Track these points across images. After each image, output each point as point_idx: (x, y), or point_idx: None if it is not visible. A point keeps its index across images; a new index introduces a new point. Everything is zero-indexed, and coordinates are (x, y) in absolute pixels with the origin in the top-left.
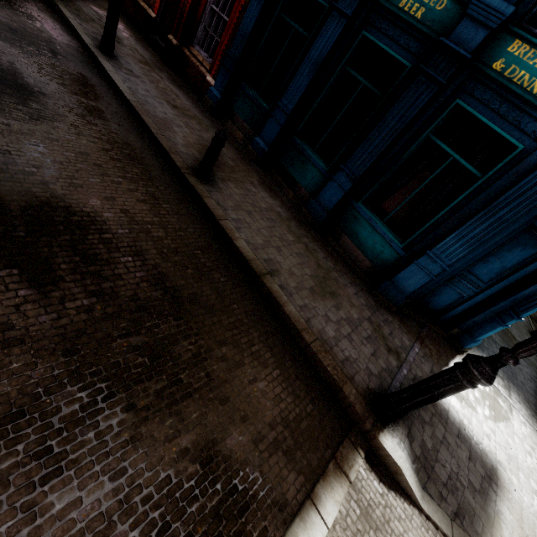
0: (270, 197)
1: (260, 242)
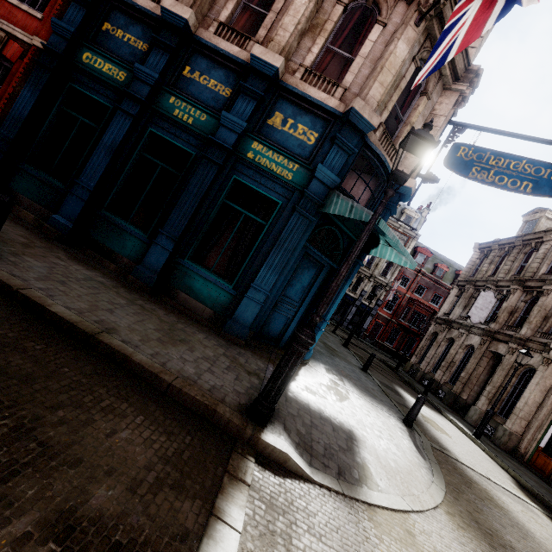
0: (87, 269)
1: (85, 307)
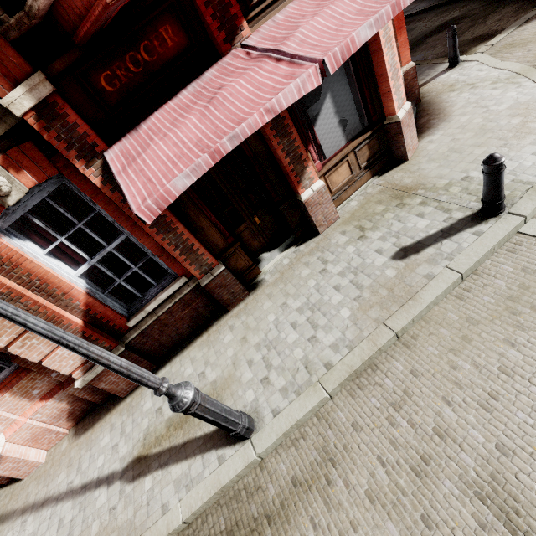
0: None
1: None
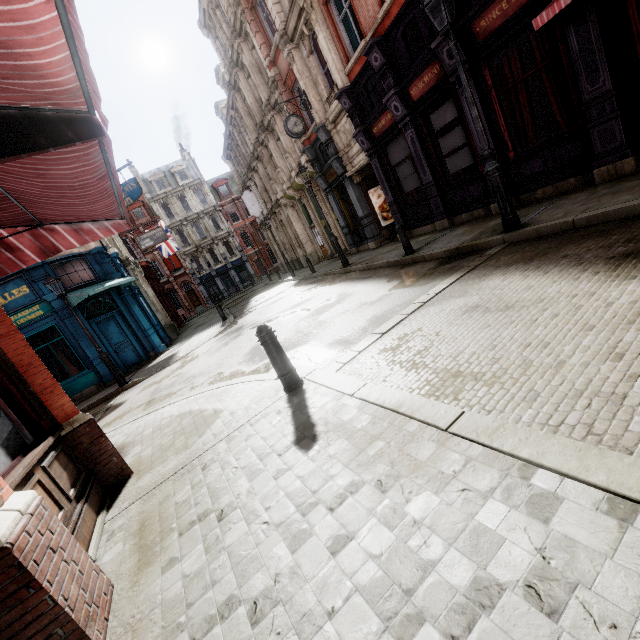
0: None
1: None
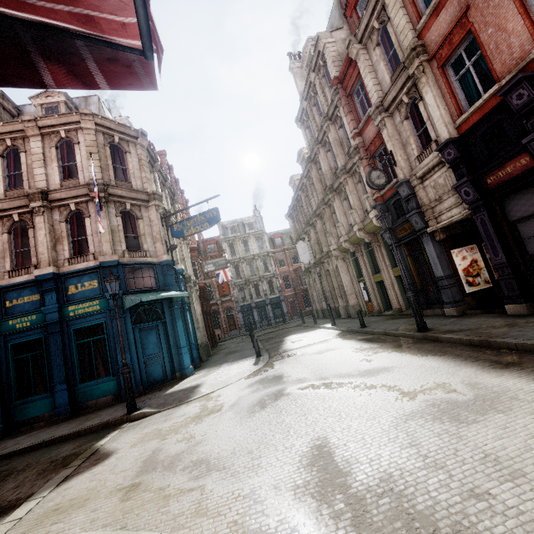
0: (27, 434)
1: (34, 441)
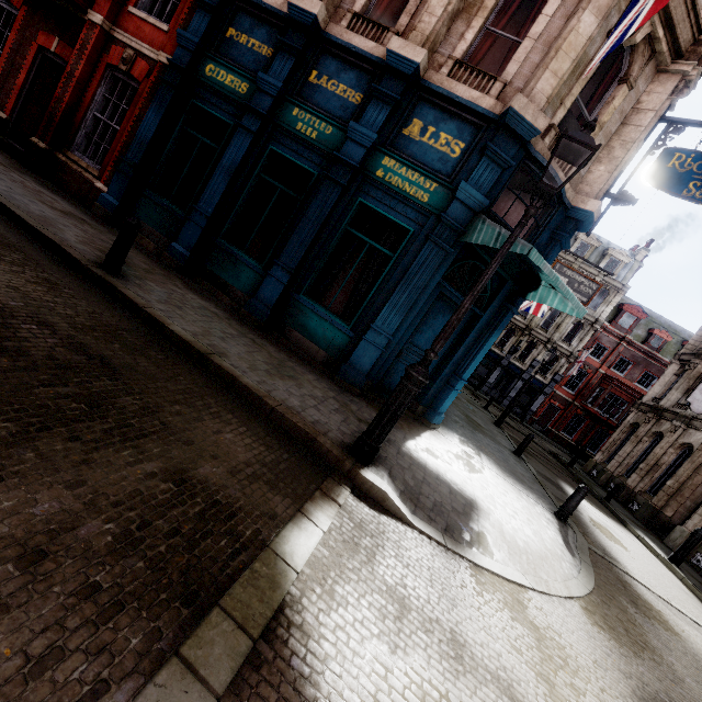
0: (202, 299)
1: (199, 331)
